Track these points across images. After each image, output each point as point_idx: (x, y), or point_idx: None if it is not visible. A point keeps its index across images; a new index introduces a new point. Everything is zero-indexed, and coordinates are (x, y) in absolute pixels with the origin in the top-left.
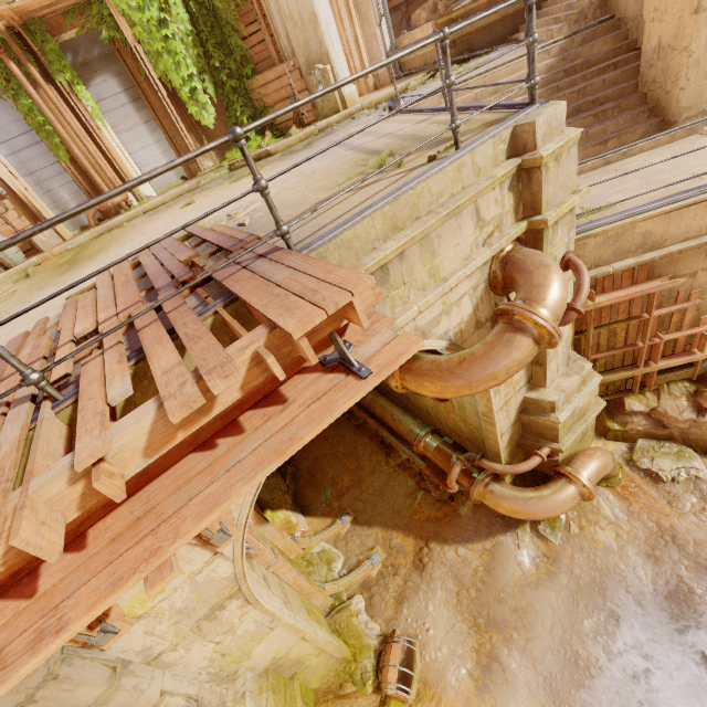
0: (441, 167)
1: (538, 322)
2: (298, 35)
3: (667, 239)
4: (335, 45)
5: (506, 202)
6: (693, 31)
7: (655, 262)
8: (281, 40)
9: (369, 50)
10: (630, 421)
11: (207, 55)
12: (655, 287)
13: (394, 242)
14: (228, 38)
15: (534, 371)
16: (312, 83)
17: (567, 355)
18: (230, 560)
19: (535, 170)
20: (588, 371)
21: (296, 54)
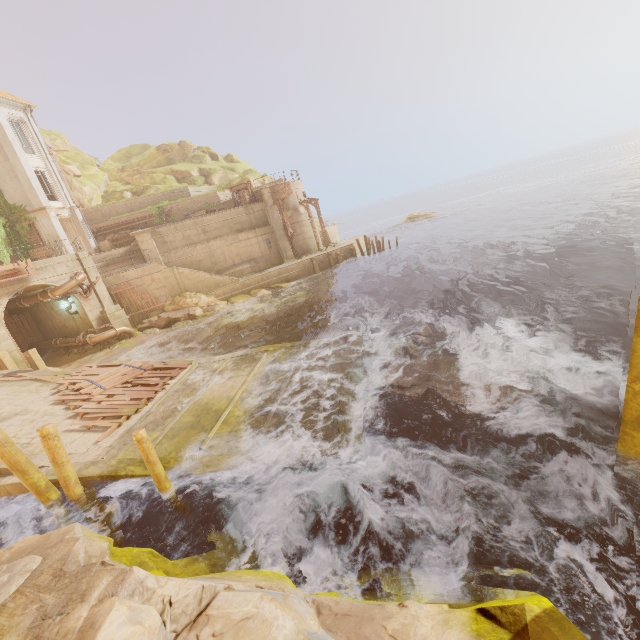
0: (57, 257)
1: (74, 277)
2: (52, 239)
3: (130, 277)
4: (67, 243)
5: (75, 264)
6: (140, 245)
7: (130, 282)
8: (45, 240)
9: (87, 245)
10: (144, 325)
11: (11, 242)
12: (130, 287)
13: (45, 265)
14: (22, 238)
15: (101, 305)
16: (57, 252)
17: (111, 302)
18: (1, 312)
19: (80, 260)
20: (118, 306)
21: (51, 244)
